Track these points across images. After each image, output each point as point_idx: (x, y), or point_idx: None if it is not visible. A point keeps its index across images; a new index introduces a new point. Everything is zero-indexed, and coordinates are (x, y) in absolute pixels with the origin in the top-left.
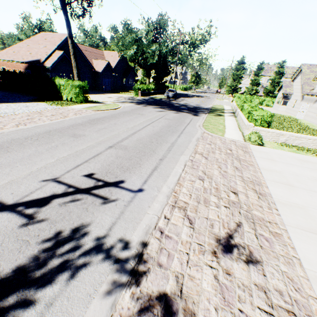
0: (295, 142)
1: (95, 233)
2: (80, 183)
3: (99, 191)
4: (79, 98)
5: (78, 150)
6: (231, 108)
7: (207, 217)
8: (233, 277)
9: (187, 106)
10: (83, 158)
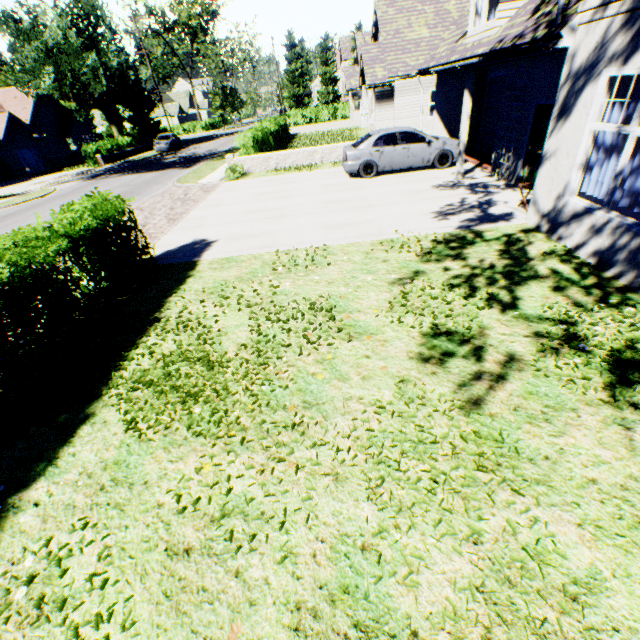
0: (288, 164)
1: None
2: None
3: None
4: None
5: None
6: None
7: None
8: None
9: (187, 158)
10: None
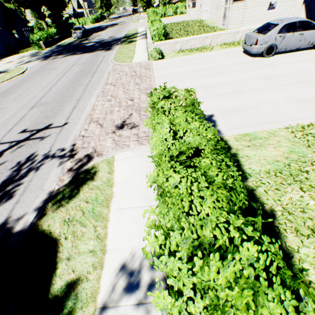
0: (188, 46)
1: (43, 153)
2: (19, 138)
3: (36, 136)
4: None
5: (4, 121)
6: (145, 29)
7: (112, 119)
8: (122, 136)
9: (100, 43)
10: (12, 124)
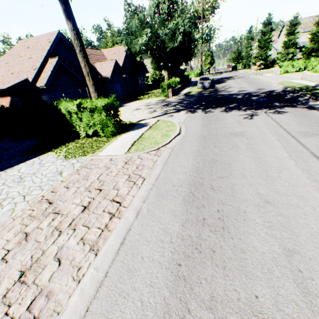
0: None
1: None
2: None
3: None
4: (108, 128)
5: None
6: (312, 82)
7: None
8: None
9: (256, 95)
10: None
